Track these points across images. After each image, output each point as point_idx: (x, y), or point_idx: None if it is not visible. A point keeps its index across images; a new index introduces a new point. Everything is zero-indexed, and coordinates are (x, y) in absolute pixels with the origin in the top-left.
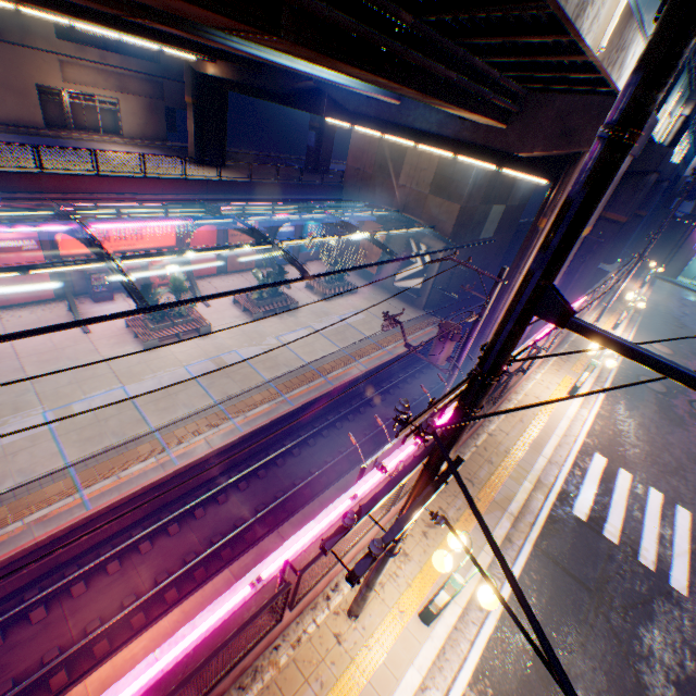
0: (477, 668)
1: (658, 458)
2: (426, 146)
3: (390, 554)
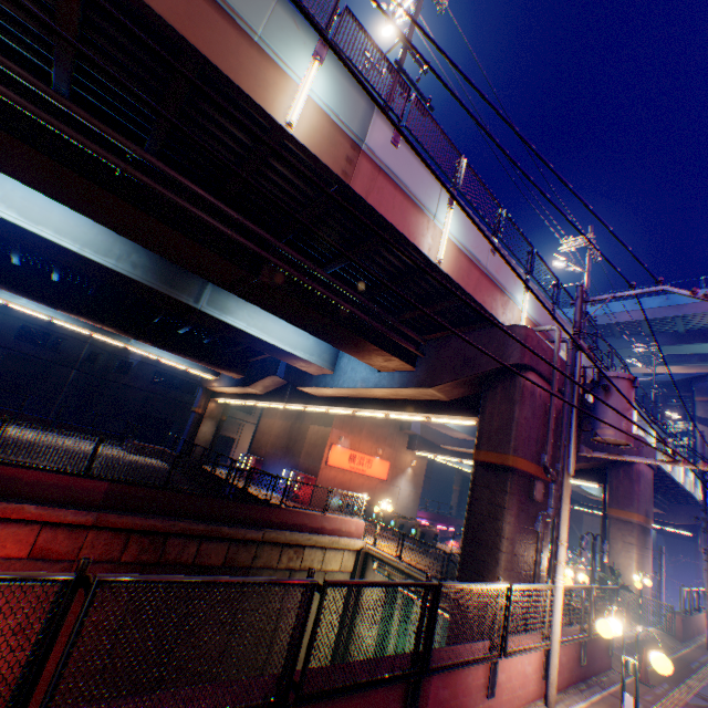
0: None
1: None
2: None
3: None
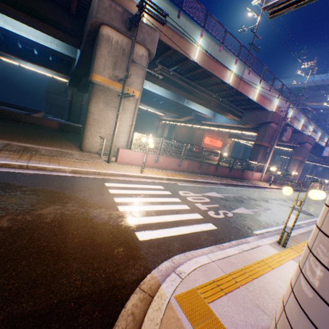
0: None
1: None
2: (306, 161)
3: None
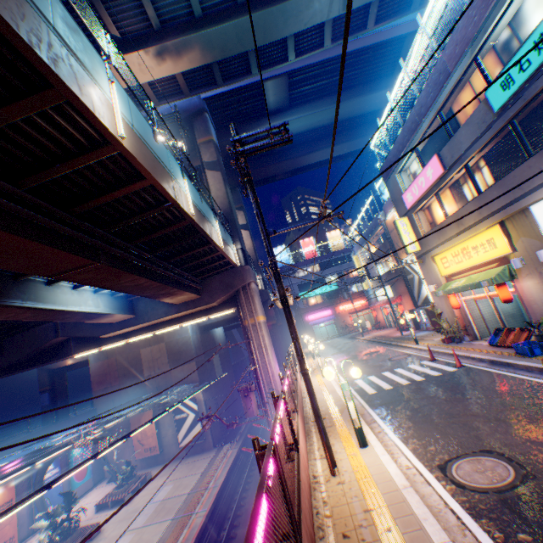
0: (402, 440)
1: (374, 367)
2: (162, 328)
3: (307, 369)
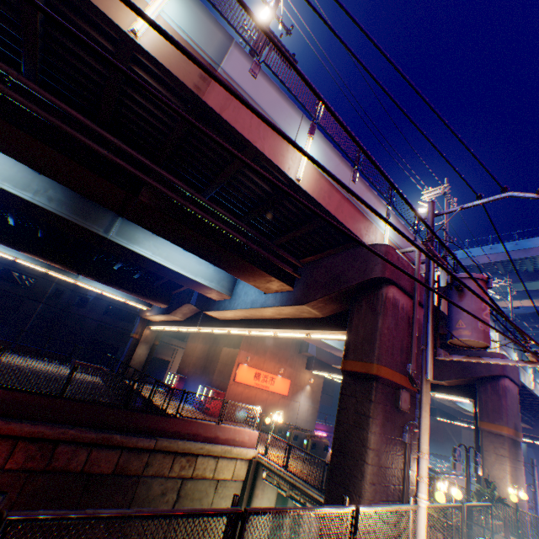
0: None
1: None
2: None
3: None
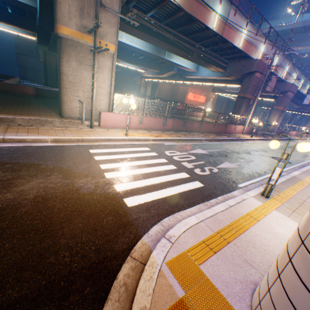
0: None
1: None
2: (286, 111)
3: None
